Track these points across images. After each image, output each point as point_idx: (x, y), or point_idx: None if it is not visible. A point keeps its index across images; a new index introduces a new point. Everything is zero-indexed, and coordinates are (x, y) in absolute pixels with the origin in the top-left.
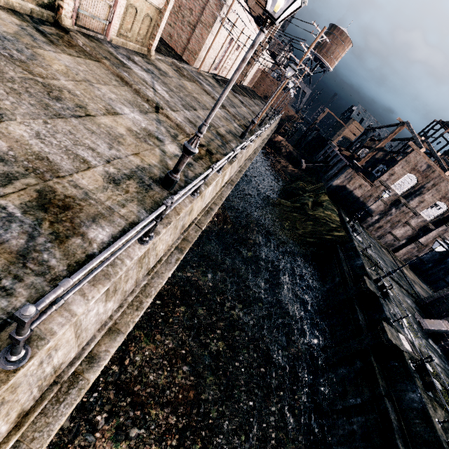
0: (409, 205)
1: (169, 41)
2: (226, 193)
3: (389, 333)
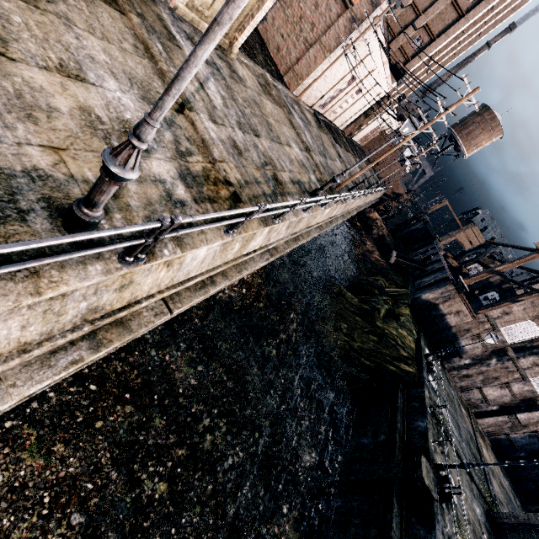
0: (518, 362)
1: (274, 55)
2: (254, 265)
3: None
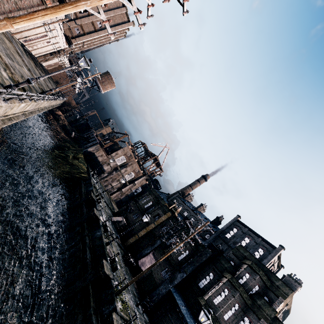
0: (121, 171)
1: None
2: (21, 118)
3: (96, 211)
